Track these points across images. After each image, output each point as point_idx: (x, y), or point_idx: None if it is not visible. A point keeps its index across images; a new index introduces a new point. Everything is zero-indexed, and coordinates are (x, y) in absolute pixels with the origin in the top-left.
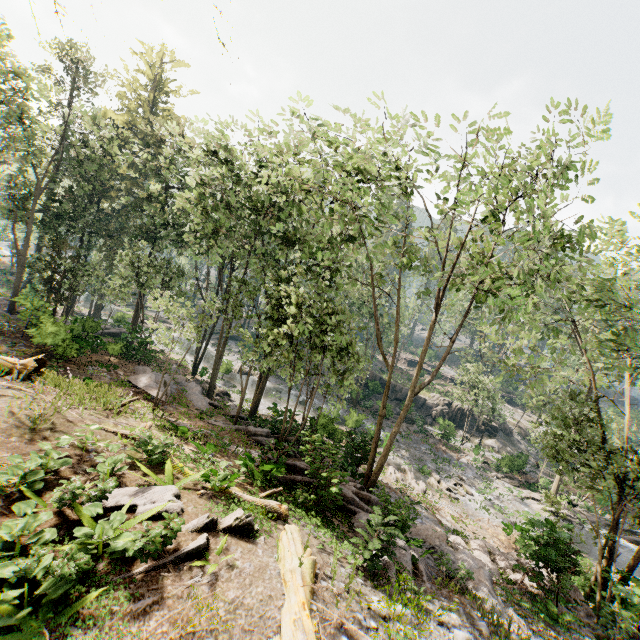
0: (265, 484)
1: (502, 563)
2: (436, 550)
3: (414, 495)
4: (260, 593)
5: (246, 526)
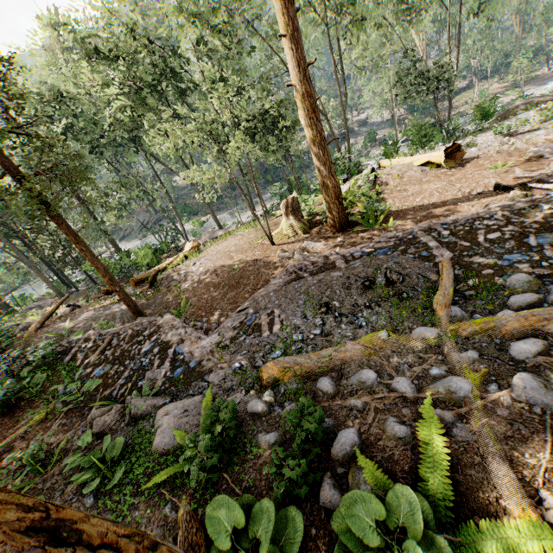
0: None
1: None
2: None
3: None
4: (400, 166)
5: (372, 170)
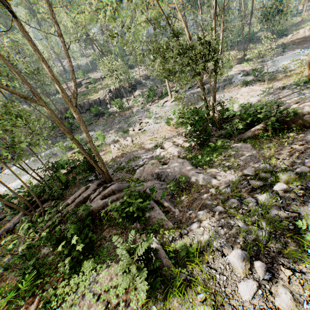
0: (38, 276)
1: (180, 142)
2: (160, 174)
3: (130, 148)
4: None
5: None
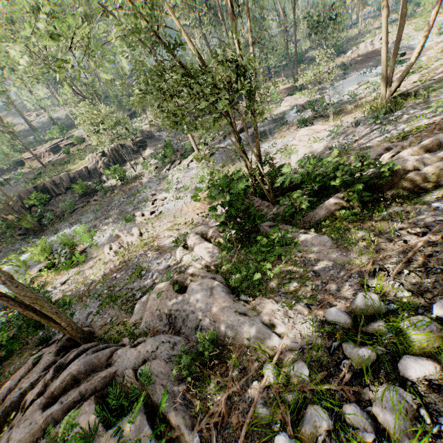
0: None
1: (213, 234)
2: (174, 316)
3: (135, 249)
4: None
5: None
